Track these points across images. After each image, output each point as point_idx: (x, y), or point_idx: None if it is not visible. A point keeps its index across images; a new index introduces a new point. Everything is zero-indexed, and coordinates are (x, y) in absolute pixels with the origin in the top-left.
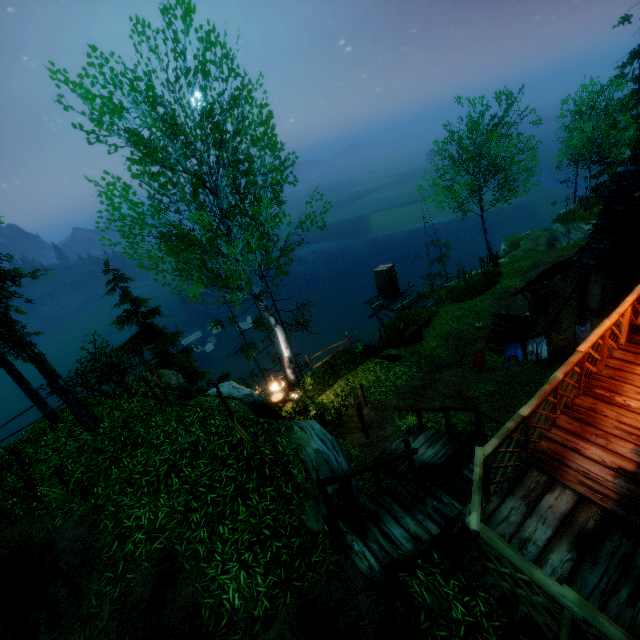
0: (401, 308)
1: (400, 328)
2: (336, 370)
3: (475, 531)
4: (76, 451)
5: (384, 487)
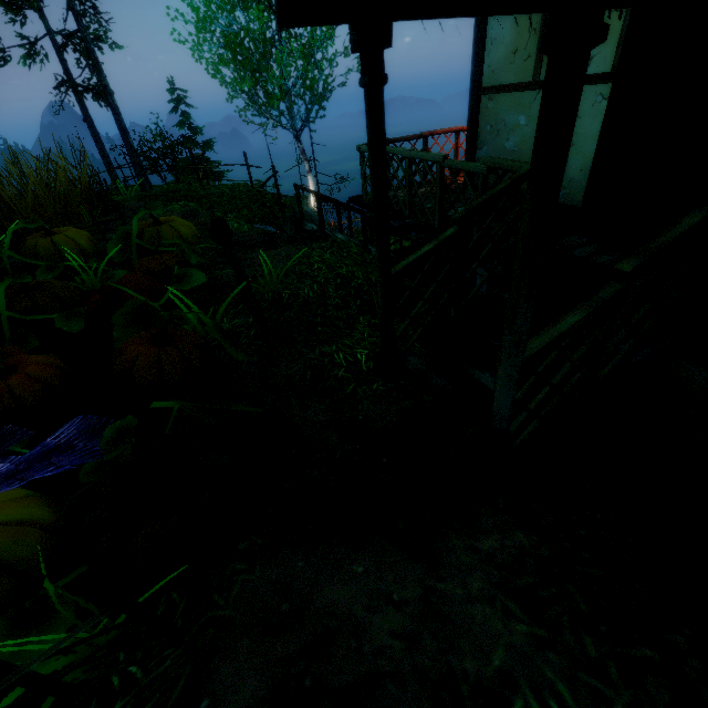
0: None
1: None
2: None
3: (358, 147)
4: (135, 196)
5: None
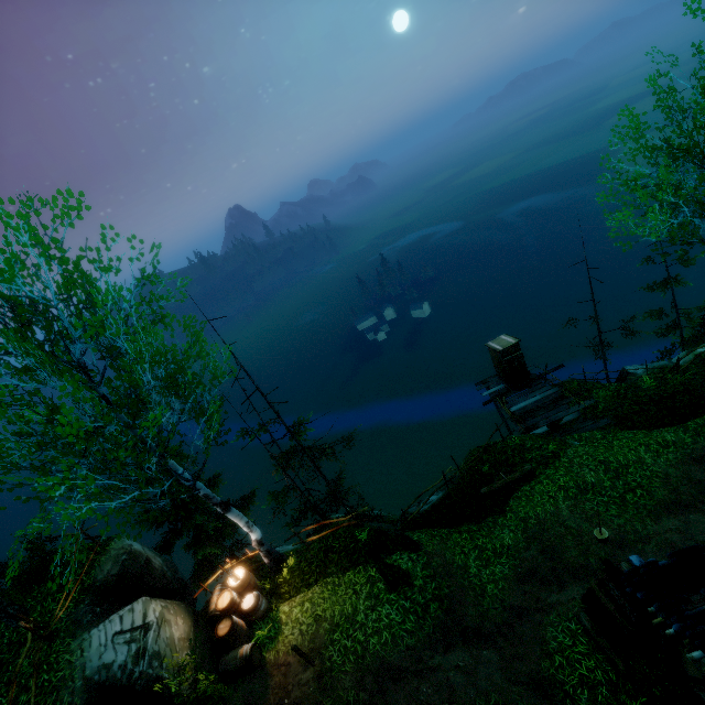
0: (520, 413)
1: (482, 472)
2: (327, 558)
3: None
4: None
5: None
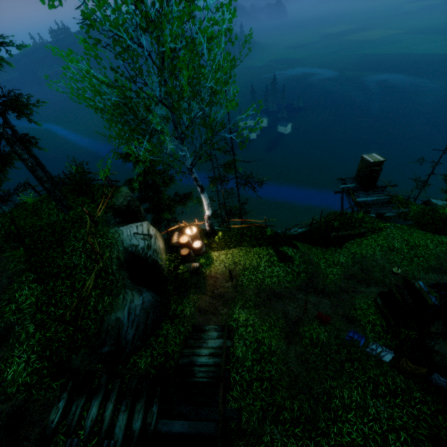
0: (361, 203)
1: (334, 225)
2: (242, 238)
3: None
4: (51, 223)
5: (167, 353)
